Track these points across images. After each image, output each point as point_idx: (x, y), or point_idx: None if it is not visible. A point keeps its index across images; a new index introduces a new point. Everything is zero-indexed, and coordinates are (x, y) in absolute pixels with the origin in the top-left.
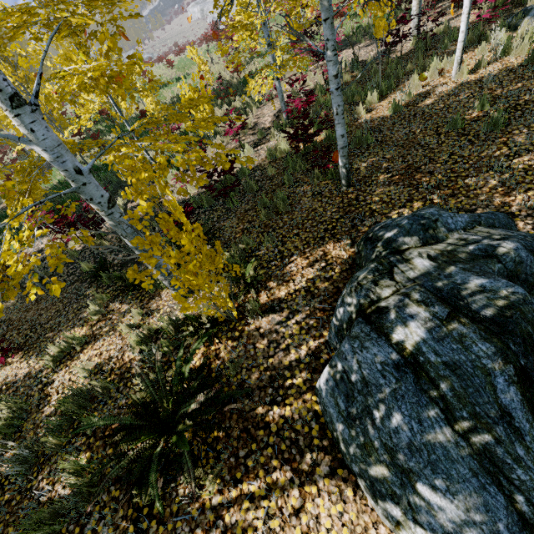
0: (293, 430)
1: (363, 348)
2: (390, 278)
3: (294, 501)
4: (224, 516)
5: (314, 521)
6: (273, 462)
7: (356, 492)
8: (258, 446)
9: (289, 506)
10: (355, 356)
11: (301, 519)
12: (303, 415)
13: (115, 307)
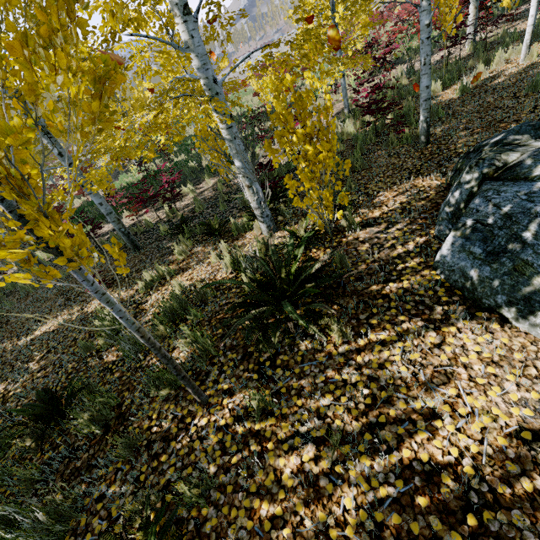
0: (415, 295)
1: (499, 192)
2: (512, 151)
3: (432, 338)
4: (355, 358)
5: (460, 349)
6: (399, 318)
7: (503, 325)
8: (379, 310)
9: (428, 342)
10: (490, 203)
11: (444, 350)
12: (424, 285)
13: (199, 250)
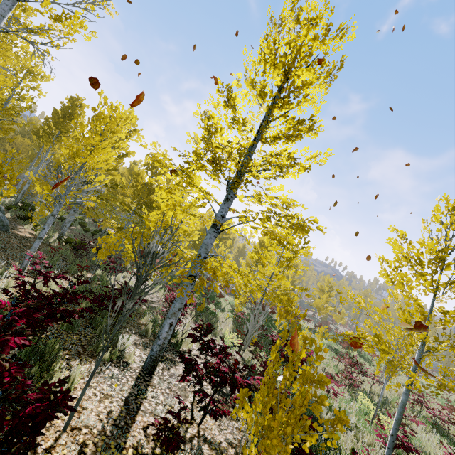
0: None
1: None
2: None
3: None
4: None
5: None
6: None
7: None
8: None
9: None
10: None
11: None
12: None
13: None
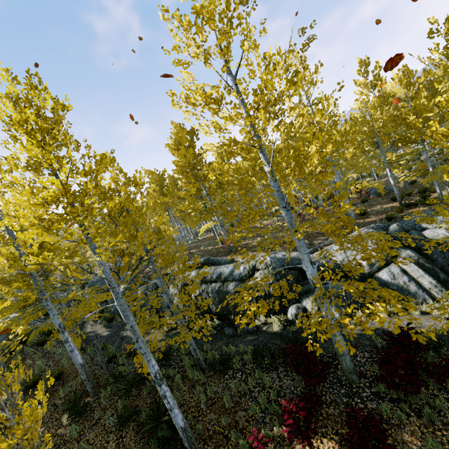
0: None
1: None
2: None
3: None
4: None
5: None
6: None
7: None
8: None
9: None
10: None
11: None
12: None
13: None
